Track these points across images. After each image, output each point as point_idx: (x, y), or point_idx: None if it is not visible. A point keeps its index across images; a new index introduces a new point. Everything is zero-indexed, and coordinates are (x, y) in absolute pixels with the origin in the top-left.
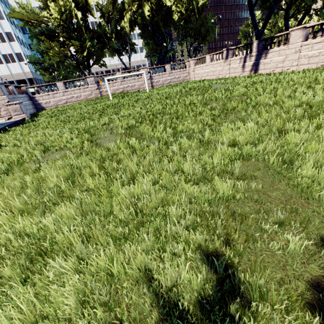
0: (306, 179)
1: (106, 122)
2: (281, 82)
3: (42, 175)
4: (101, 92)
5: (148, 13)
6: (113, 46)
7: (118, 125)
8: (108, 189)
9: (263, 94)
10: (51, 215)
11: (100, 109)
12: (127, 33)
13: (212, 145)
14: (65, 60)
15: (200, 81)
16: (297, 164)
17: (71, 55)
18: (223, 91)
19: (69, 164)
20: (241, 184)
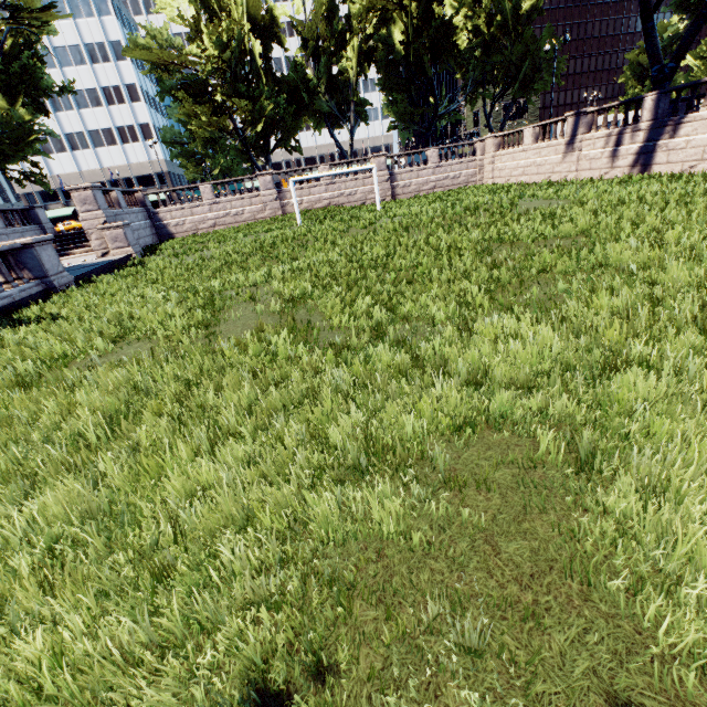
0: (611, 523)
1: (258, 281)
2: (692, 205)
3: (78, 400)
4: (284, 207)
5: (400, 36)
6: (320, 108)
7: (277, 291)
8: (174, 453)
9: (628, 237)
10: (39, 501)
11: (267, 246)
12: (352, 81)
13: (426, 375)
14: (220, 140)
15: (503, 187)
16: (606, 468)
17: (235, 130)
18: (538, 220)
19: (132, 381)
20: (447, 499)
